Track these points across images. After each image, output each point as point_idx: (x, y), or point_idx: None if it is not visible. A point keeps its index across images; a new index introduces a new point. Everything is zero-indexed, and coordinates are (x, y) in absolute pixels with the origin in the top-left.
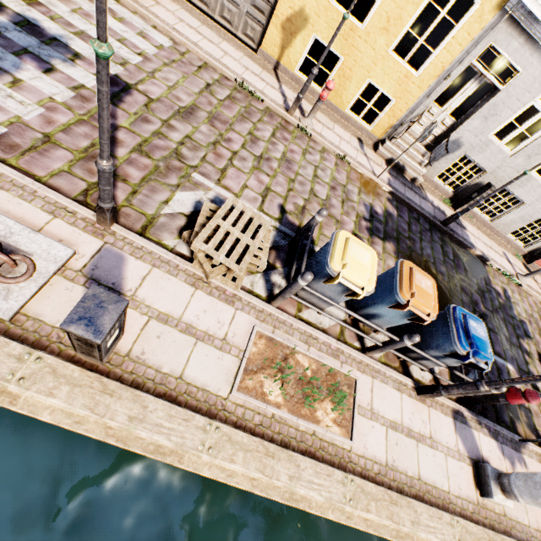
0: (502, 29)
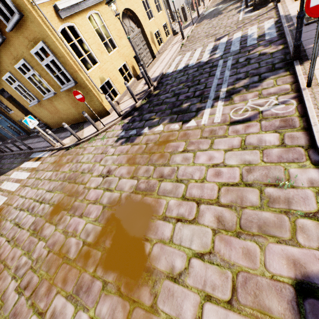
0: None
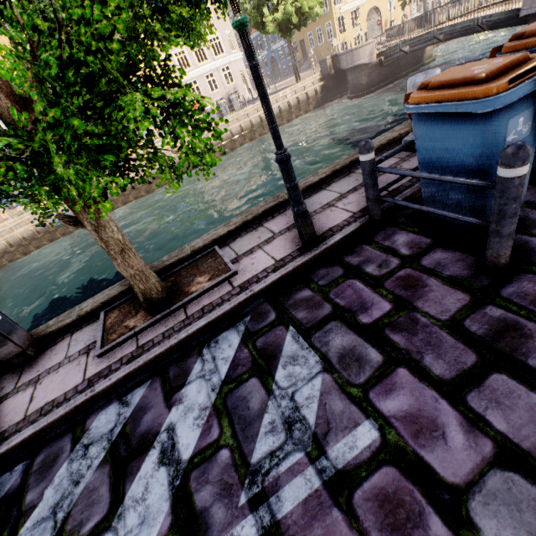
0: None
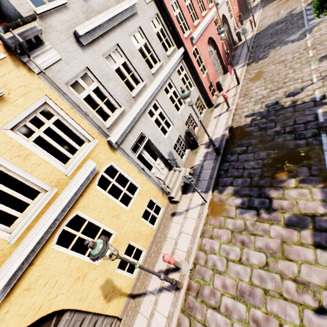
0: (124, 146)
